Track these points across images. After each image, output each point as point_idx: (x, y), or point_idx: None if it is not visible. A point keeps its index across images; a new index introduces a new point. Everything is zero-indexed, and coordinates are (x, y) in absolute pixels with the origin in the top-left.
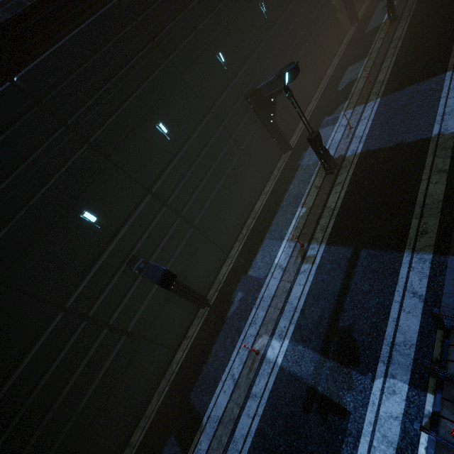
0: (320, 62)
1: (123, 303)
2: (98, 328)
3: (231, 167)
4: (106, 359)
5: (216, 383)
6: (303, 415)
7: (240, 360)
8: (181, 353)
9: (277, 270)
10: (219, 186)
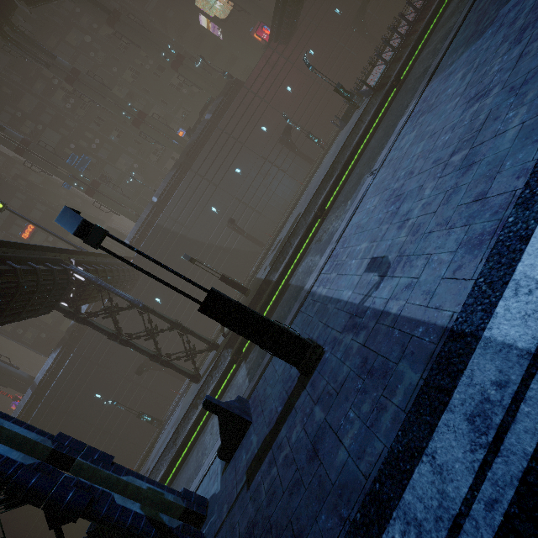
0: None
1: None
2: None
3: (140, 402)
4: None
5: None
6: None
7: None
8: None
9: None
10: (132, 414)
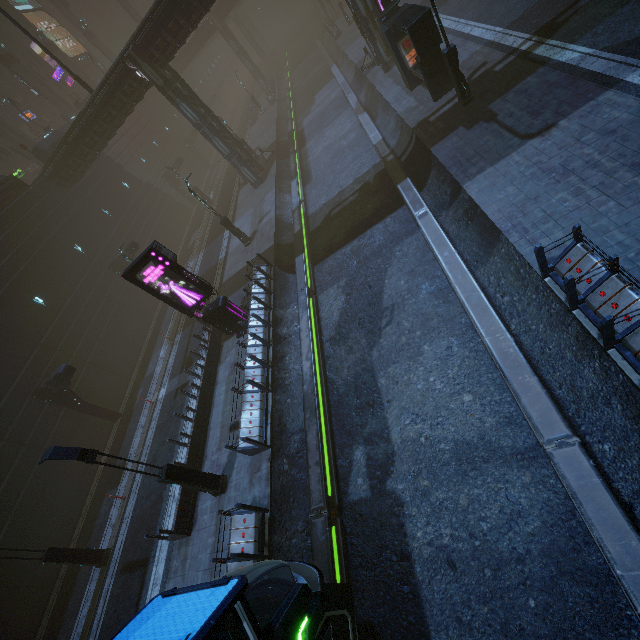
0: (174, 233)
1: (35, 426)
2: (17, 446)
3: (111, 316)
4: (30, 470)
5: (132, 439)
6: (174, 400)
7: (145, 415)
8: (104, 458)
9: (160, 361)
10: (104, 330)
